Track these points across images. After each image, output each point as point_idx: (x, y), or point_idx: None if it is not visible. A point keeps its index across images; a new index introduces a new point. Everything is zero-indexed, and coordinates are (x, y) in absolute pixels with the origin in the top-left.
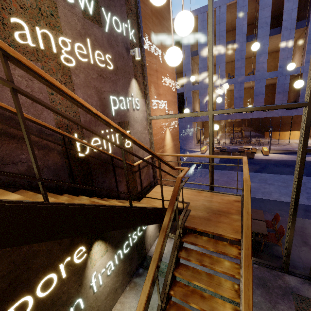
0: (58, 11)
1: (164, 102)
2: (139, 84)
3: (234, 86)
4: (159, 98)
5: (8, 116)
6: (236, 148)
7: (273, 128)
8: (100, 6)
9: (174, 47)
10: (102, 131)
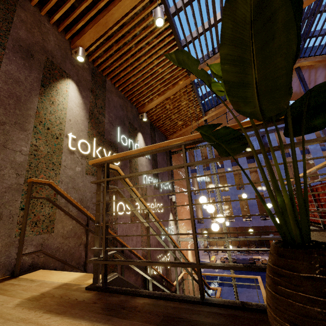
0: (147, 191)
1: (185, 223)
2: (173, 215)
3: (230, 197)
4: (182, 221)
5: (129, 255)
6: (246, 259)
7: (275, 235)
8: (159, 179)
9: (215, 224)
10: (158, 257)
